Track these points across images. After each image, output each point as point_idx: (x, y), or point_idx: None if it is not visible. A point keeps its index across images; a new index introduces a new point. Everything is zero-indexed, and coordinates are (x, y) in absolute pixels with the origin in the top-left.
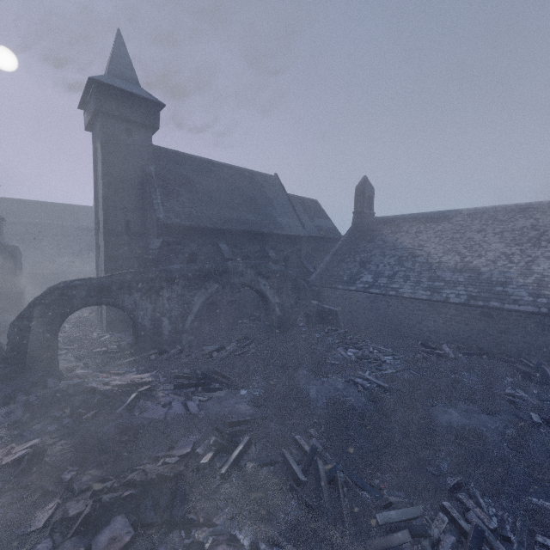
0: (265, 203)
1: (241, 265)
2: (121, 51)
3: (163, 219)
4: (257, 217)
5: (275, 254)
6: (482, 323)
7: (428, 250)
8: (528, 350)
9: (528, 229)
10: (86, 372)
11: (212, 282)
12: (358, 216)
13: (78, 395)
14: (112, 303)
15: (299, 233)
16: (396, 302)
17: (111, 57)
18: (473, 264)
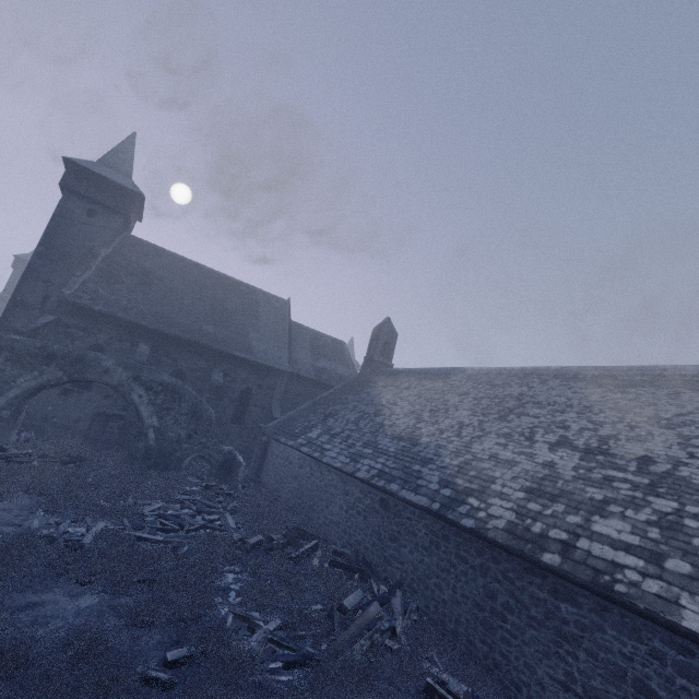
0: (246, 321)
1: (109, 360)
2: (126, 149)
3: (66, 295)
4: (219, 331)
5: (222, 379)
6: (378, 518)
7: (395, 409)
8: (411, 578)
9: (511, 397)
10: None
11: (55, 367)
12: (367, 363)
13: None
14: None
15: (276, 365)
16: (317, 470)
17: (111, 150)
18: (420, 431)
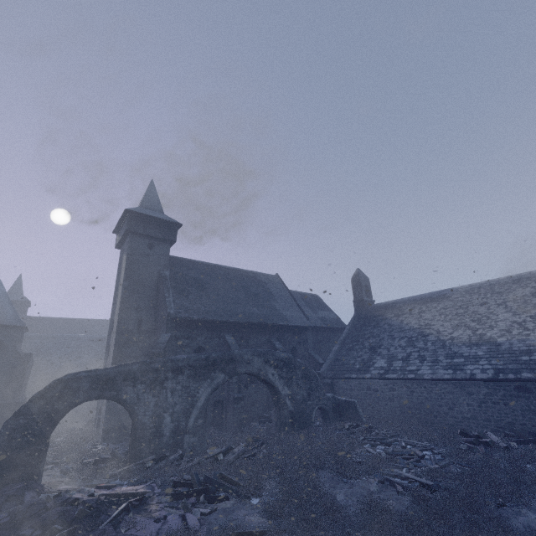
0: (268, 298)
1: (247, 353)
2: (152, 193)
3: (174, 314)
4: (261, 311)
5: (282, 345)
6: (523, 400)
7: (436, 328)
8: None
9: (528, 296)
10: (70, 487)
11: (218, 371)
12: (359, 304)
13: (57, 508)
14: (113, 397)
15: (303, 324)
16: (418, 387)
17: (144, 196)
18: (487, 335)
